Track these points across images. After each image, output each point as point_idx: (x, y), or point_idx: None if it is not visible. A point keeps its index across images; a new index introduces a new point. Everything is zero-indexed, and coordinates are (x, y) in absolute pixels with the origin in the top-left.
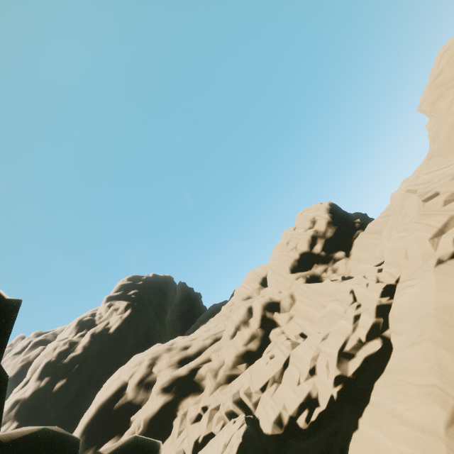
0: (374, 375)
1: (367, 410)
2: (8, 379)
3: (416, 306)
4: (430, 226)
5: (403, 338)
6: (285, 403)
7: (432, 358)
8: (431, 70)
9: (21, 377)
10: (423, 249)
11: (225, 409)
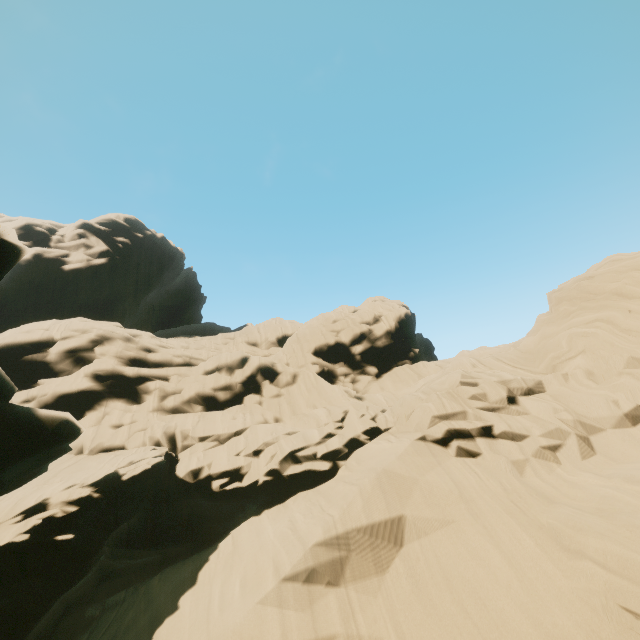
0: (304, 486)
1: (277, 507)
2: None
3: (375, 458)
4: (443, 407)
5: (348, 474)
6: (213, 463)
7: (348, 499)
8: (593, 266)
9: None
10: (422, 420)
11: (152, 434)
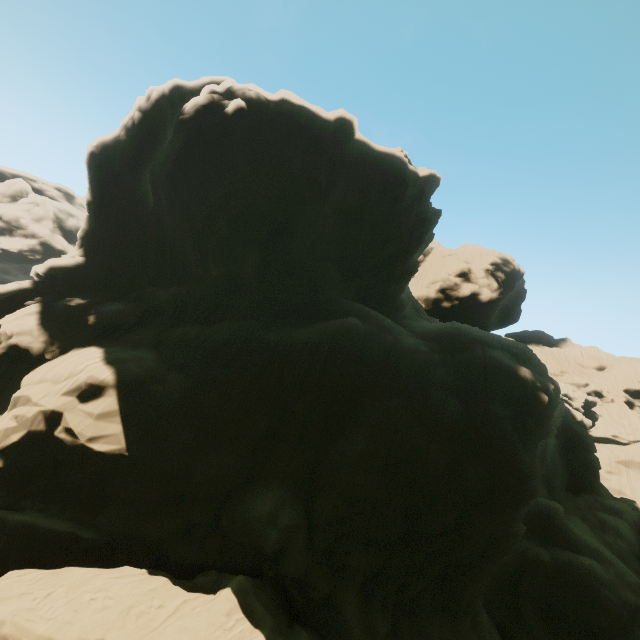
0: (614, 443)
1: (602, 444)
2: None
3: None
4: None
5: (634, 447)
6: None
7: (634, 452)
8: None
9: None
10: None
11: None
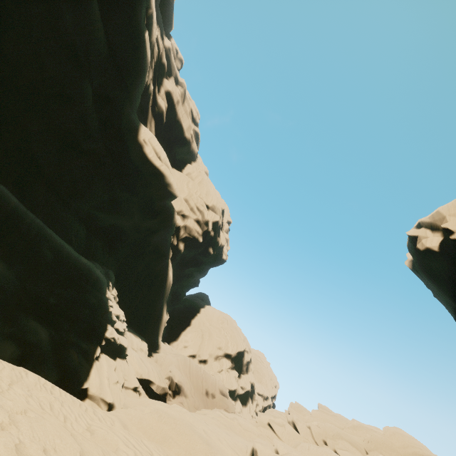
0: None
1: None
2: (182, 131)
3: None
4: None
5: None
6: None
7: None
8: None
9: (181, 143)
10: None
11: None
